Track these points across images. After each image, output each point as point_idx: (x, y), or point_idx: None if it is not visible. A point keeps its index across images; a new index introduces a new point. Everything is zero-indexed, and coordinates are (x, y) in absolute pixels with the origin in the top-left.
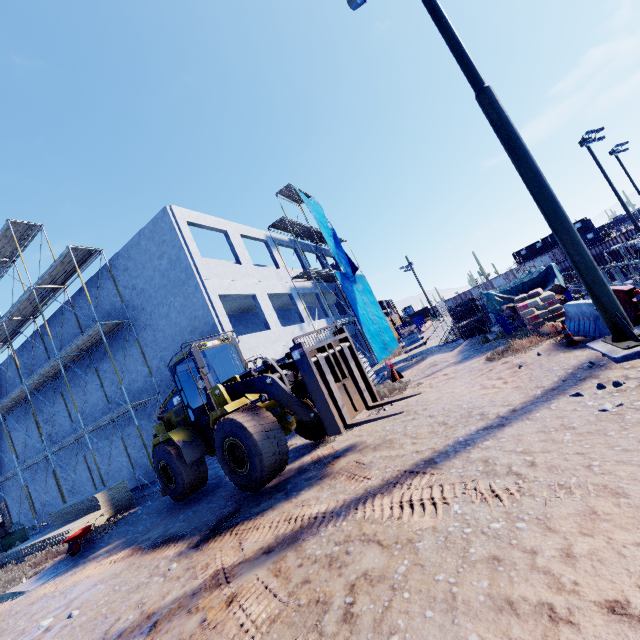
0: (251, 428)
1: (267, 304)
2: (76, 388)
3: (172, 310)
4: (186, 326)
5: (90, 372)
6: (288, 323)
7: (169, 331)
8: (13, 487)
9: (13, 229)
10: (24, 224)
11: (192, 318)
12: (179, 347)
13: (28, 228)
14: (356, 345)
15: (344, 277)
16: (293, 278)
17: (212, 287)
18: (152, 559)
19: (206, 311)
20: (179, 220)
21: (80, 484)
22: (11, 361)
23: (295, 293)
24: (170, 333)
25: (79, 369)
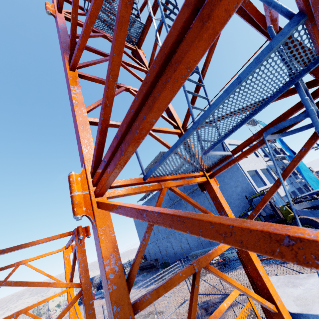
0: (318, 221)
1: (261, 174)
2: (179, 209)
3: (225, 178)
4: (233, 184)
5: (185, 203)
6: (258, 182)
7: (224, 186)
8: (150, 247)
9: (160, 154)
10: (163, 152)
11: (236, 181)
12: (230, 193)
13: (163, 153)
14: (293, 193)
15: (289, 158)
16: (266, 161)
17: (243, 168)
18: (289, 265)
19: (243, 178)
20: (226, 144)
21: (181, 248)
22: (151, 199)
23: (268, 168)
24: (225, 187)
25: (180, 202)
